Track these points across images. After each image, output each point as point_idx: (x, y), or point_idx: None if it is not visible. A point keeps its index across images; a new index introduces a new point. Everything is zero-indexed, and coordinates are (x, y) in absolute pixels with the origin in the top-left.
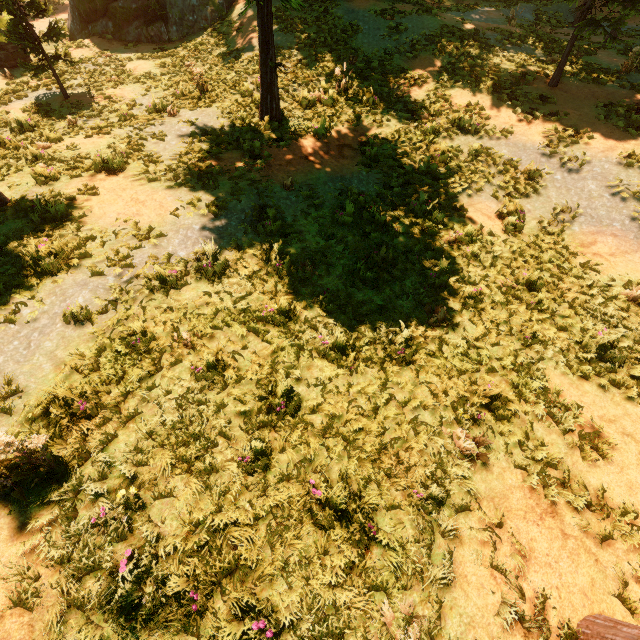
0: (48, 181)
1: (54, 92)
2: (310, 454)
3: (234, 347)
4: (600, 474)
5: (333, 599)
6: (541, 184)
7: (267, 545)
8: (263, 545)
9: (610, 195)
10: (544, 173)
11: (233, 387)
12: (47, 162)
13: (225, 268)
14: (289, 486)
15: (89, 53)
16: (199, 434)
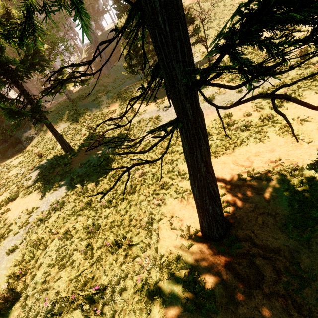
0: None
1: None
2: (106, 236)
3: (73, 224)
4: None
5: (120, 268)
6: (161, 118)
7: (97, 270)
8: (96, 270)
9: None
10: (160, 115)
11: (75, 235)
12: None
13: (64, 203)
14: (101, 249)
15: None
16: (65, 254)
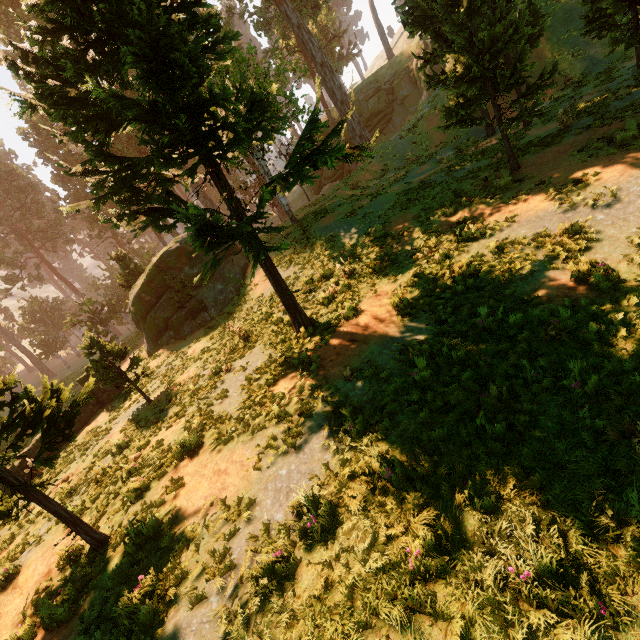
0: (140, 494)
1: (141, 403)
2: None
3: None
4: None
5: None
6: (590, 232)
7: None
8: None
9: None
10: (582, 223)
11: None
12: (139, 473)
13: (332, 512)
14: None
15: (161, 359)
16: None
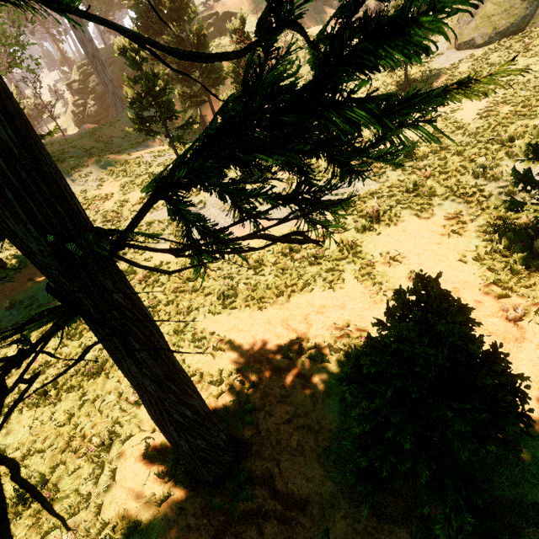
0: None
1: None
2: (6, 479)
3: None
4: (222, 362)
5: None
6: None
7: None
8: None
9: (222, 211)
10: None
11: None
12: None
13: None
14: None
15: None
16: None
